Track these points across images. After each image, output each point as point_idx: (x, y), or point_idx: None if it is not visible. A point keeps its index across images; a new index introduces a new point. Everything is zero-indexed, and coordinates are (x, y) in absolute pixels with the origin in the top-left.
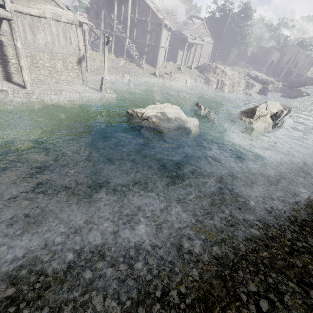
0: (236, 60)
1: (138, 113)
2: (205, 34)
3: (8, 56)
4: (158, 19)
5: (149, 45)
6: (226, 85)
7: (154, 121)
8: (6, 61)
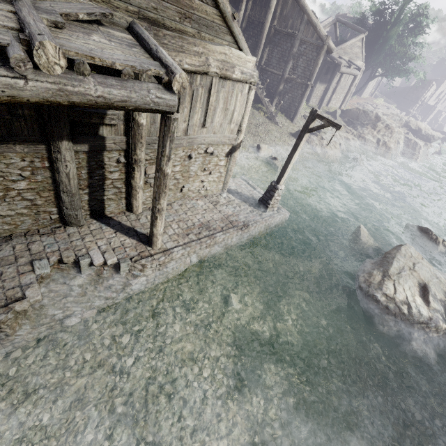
0: (374, 91)
1: (399, 304)
2: (357, 56)
3: (106, 168)
4: (316, 35)
5: (288, 80)
6: (390, 149)
7: (441, 327)
8: (100, 179)
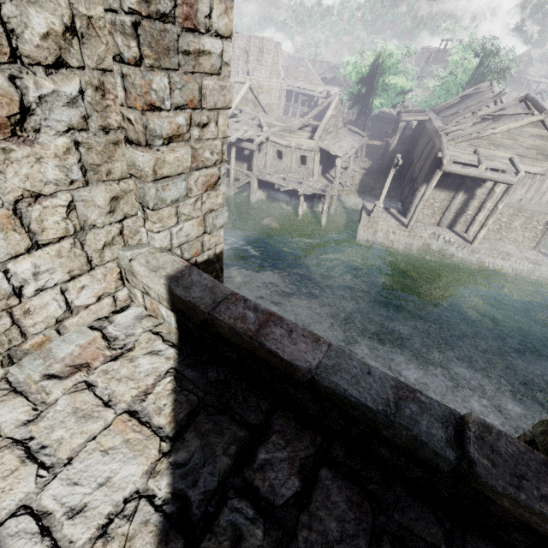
0: None
1: None
2: None
3: (468, 207)
4: None
5: None
6: None
7: None
8: (462, 211)
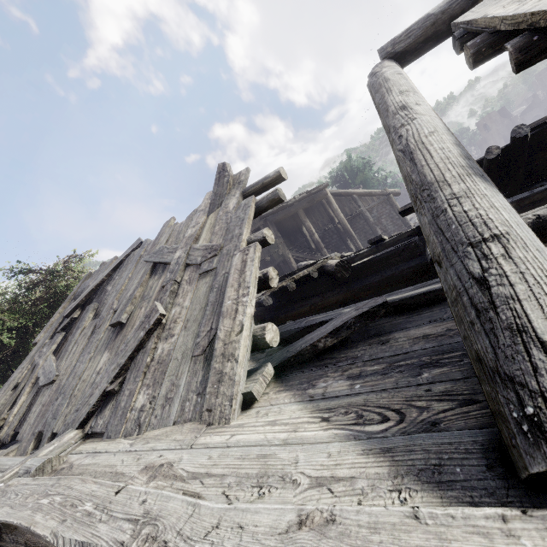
0: None
1: None
2: None
3: None
4: (374, 197)
5: None
6: None
7: None
8: None
